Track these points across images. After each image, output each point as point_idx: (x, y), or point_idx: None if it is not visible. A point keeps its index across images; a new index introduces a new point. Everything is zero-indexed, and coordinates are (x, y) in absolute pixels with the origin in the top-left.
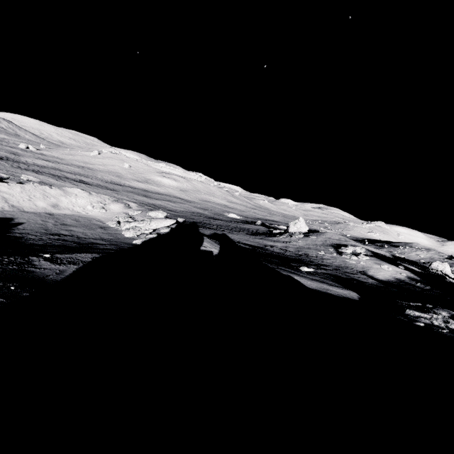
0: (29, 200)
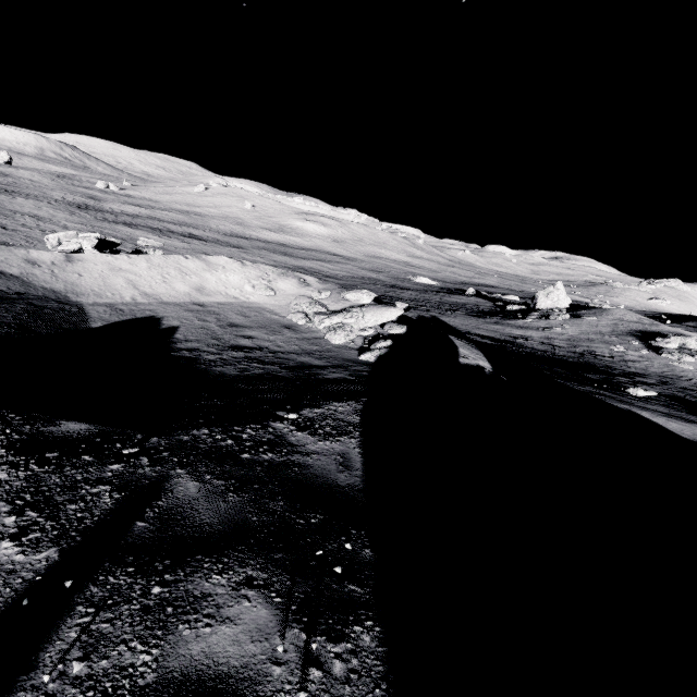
0: (163, 282)
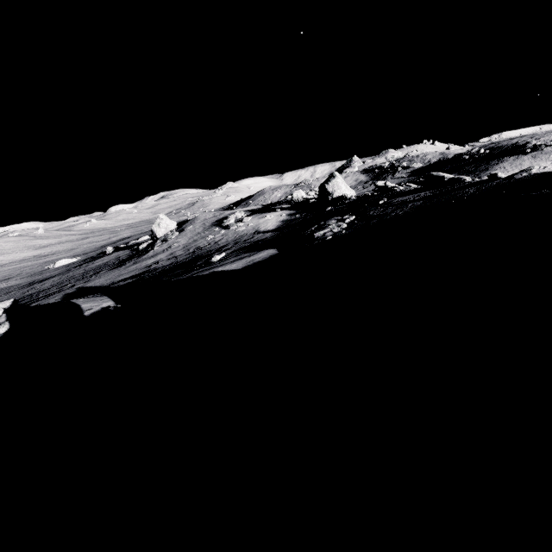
0: None
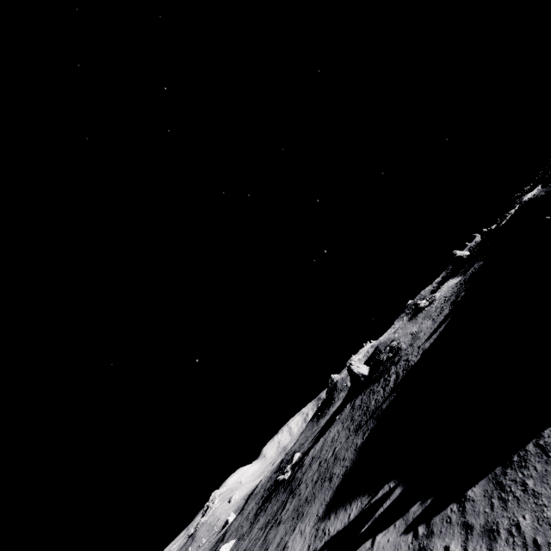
0: None
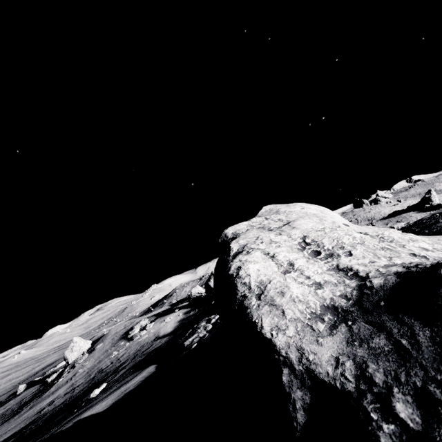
0: None
